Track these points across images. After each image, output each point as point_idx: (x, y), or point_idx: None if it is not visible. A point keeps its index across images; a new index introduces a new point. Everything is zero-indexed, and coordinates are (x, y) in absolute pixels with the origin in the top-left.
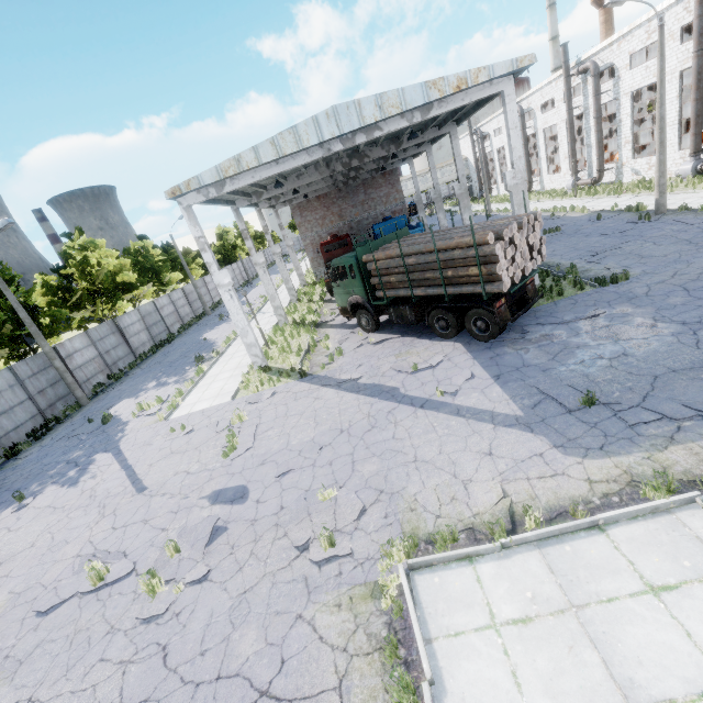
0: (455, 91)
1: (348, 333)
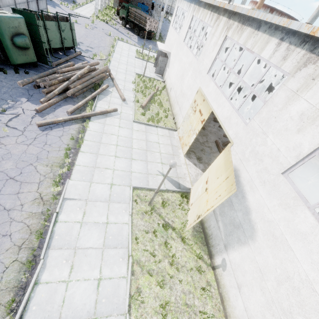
0: None
1: (118, 24)
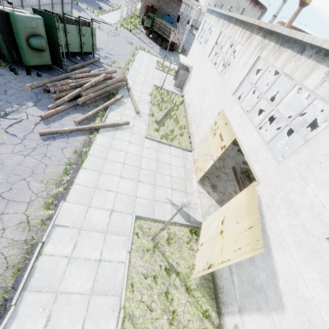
0: None
1: (142, 33)
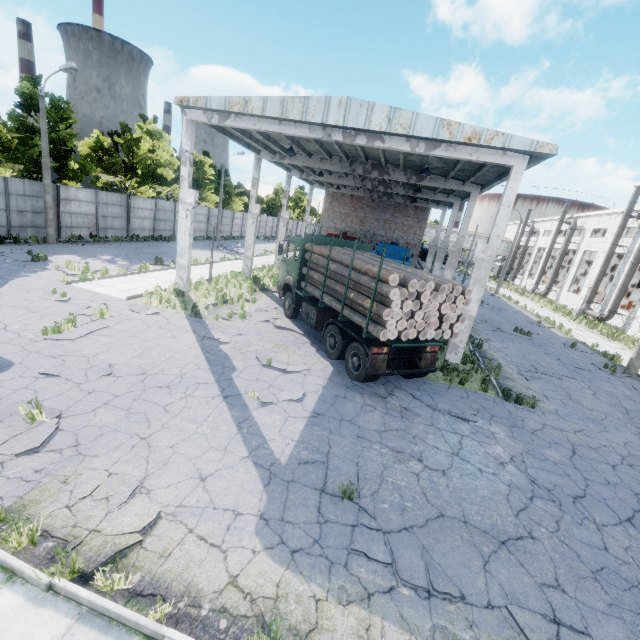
0: (465, 141)
1: (273, 307)
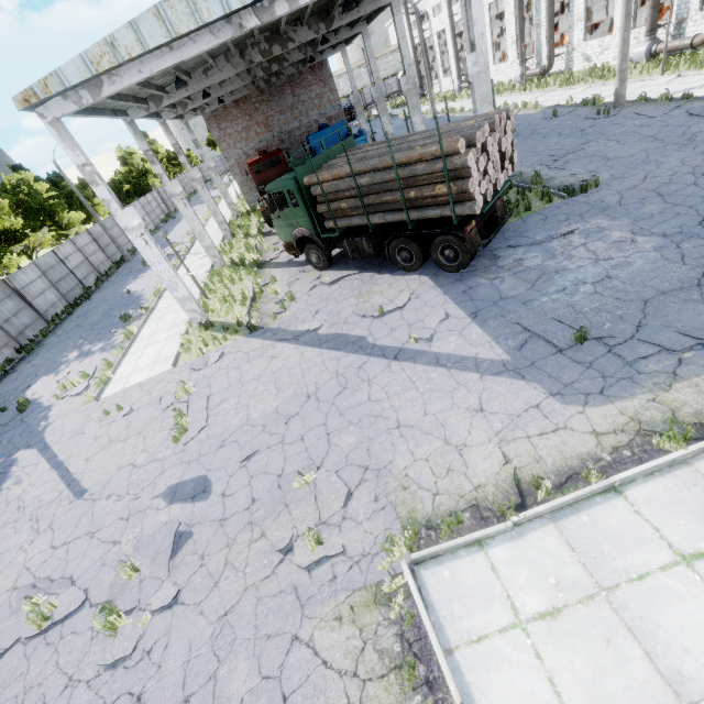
0: None
1: (297, 272)
